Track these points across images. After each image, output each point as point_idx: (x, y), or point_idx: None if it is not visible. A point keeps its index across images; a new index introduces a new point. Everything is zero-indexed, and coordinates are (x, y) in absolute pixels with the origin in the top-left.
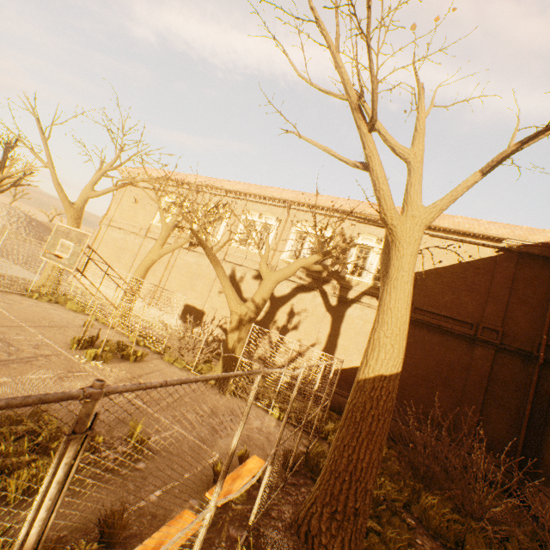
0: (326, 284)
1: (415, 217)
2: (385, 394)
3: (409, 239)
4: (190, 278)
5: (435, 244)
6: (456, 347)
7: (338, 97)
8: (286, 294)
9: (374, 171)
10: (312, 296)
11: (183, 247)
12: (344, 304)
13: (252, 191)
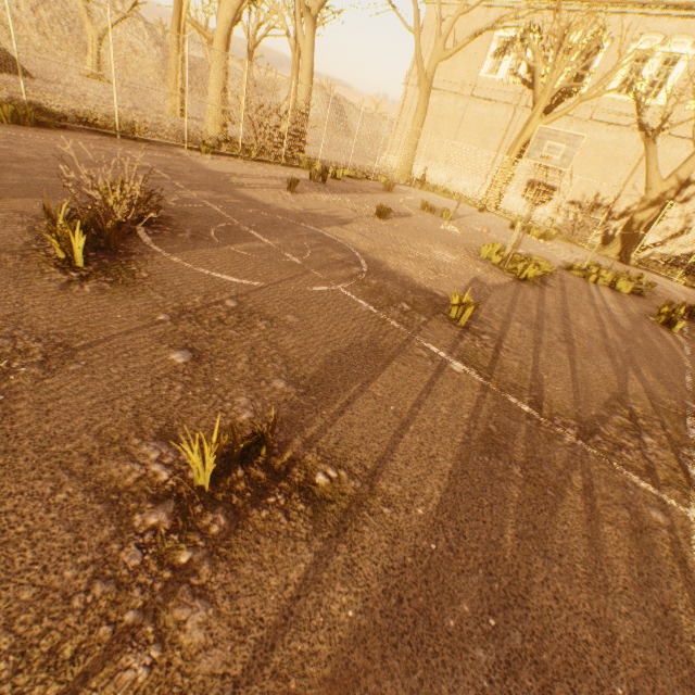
0: None
1: None
2: None
3: None
4: None
5: None
6: None
7: None
8: (682, 159)
9: None
10: None
11: (527, 106)
12: None
13: None
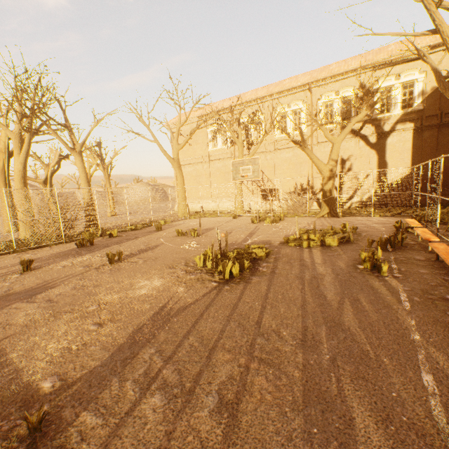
0: (362, 130)
1: None
2: None
3: None
4: None
5: None
6: None
7: None
8: None
9: (443, 33)
10: (354, 144)
11: None
12: (382, 138)
13: (274, 90)
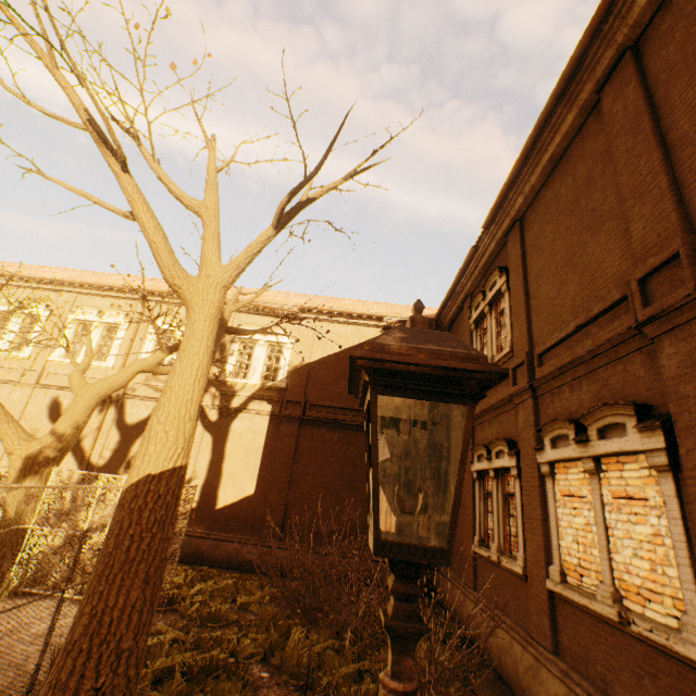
0: None
1: (211, 277)
2: (153, 499)
3: (203, 302)
4: None
5: (324, 329)
6: (357, 441)
7: (73, 125)
8: (146, 418)
9: (140, 219)
10: None
11: None
12: (228, 417)
13: (84, 279)
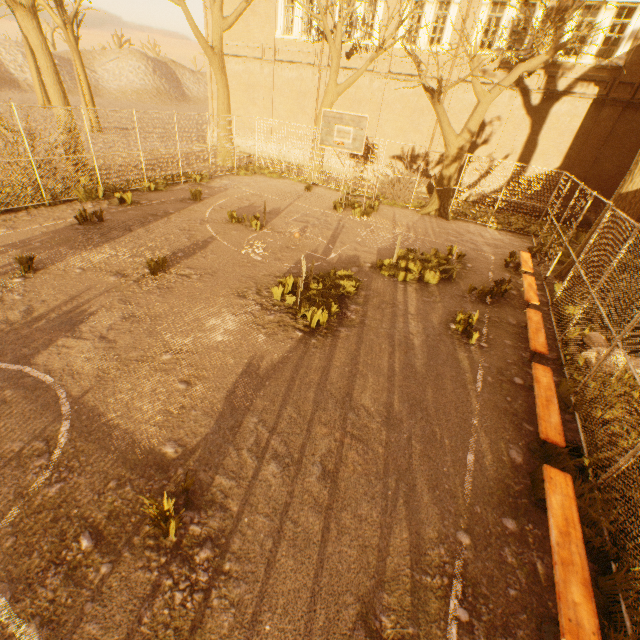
0: (528, 78)
1: None
2: None
3: None
4: (350, 108)
5: None
6: None
7: None
8: (474, 103)
9: None
10: (508, 99)
11: (330, 65)
12: (549, 101)
13: None
